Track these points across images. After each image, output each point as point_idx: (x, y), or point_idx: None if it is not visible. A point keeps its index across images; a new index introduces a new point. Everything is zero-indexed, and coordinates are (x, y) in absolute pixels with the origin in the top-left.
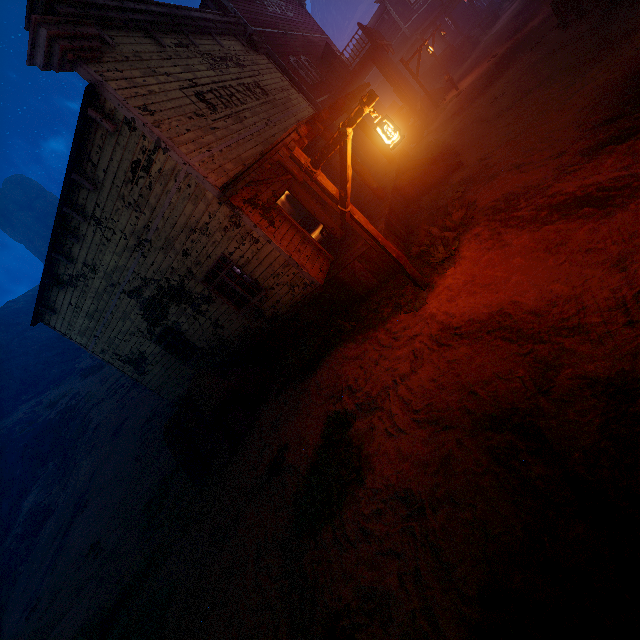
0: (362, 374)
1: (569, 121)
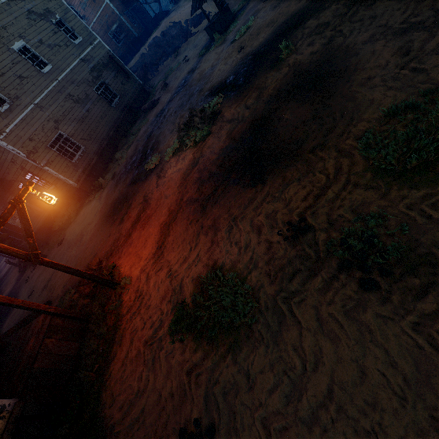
0: (150, 319)
1: (97, 238)
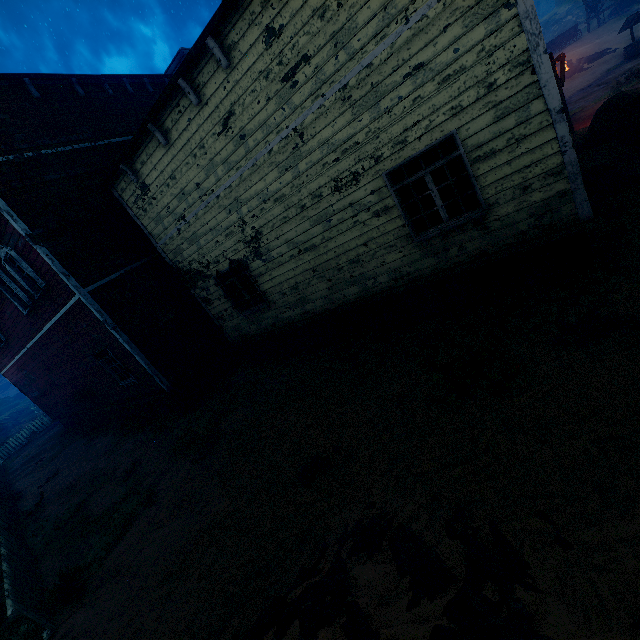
0: None
1: None
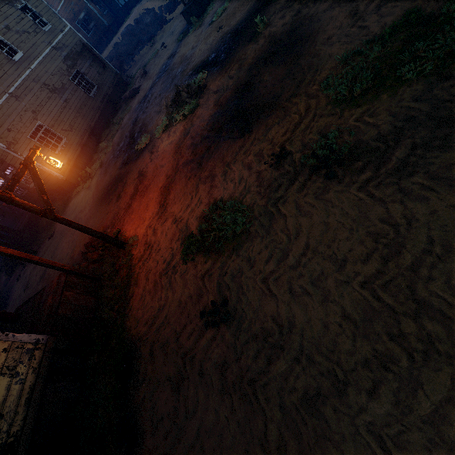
0: (162, 258)
1: (94, 219)
